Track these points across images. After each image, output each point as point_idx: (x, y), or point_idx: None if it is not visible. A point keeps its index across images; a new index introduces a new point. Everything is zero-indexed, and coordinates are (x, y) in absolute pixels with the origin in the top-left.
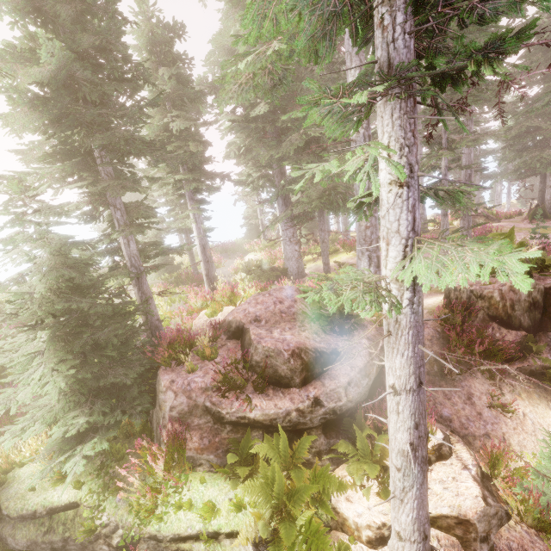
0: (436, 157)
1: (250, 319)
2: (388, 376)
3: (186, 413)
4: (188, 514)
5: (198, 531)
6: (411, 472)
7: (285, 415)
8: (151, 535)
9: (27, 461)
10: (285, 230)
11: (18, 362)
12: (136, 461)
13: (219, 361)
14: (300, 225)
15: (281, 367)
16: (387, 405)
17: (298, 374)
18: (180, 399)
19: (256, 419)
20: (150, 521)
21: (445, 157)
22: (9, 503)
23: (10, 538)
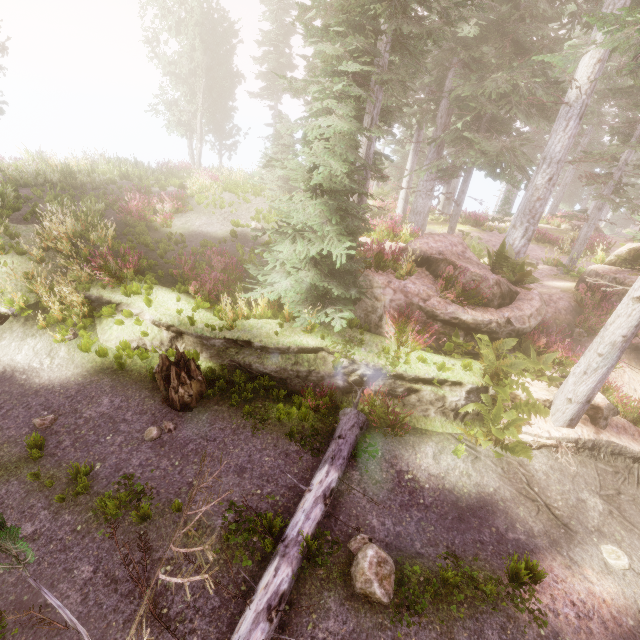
0: (632, 148)
1: (435, 252)
2: (635, 291)
3: (404, 307)
4: (423, 367)
5: (432, 377)
6: (612, 356)
7: (488, 323)
8: (398, 373)
9: (258, 315)
10: (429, 180)
11: (314, 224)
12: (392, 324)
13: (417, 278)
14: (444, 181)
15: (485, 290)
16: (616, 313)
17: (497, 299)
18: (398, 296)
19: (466, 321)
20: (397, 365)
21: (630, 150)
22: (260, 338)
23: (257, 364)
